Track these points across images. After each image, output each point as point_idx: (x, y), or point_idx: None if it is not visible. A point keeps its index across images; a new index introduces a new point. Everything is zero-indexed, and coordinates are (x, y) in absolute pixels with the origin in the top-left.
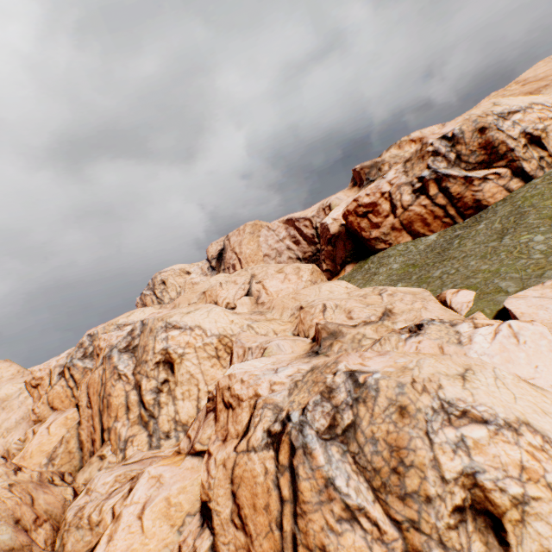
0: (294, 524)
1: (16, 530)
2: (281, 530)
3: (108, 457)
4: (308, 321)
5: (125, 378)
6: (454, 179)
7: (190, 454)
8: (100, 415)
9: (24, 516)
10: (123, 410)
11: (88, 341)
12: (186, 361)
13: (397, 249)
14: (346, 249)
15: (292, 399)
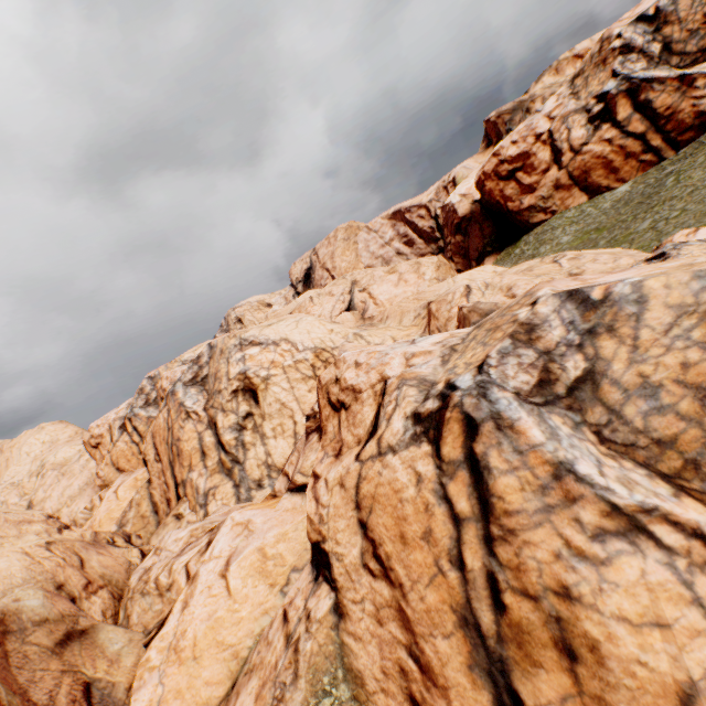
0: (488, 557)
1: (52, 596)
2: (462, 570)
3: (186, 516)
4: (444, 313)
5: (195, 416)
6: (660, 85)
7: (288, 491)
8: (171, 467)
9: (69, 580)
10: (198, 456)
11: (149, 385)
12: (273, 387)
13: (565, 217)
14: (483, 235)
15: (452, 366)
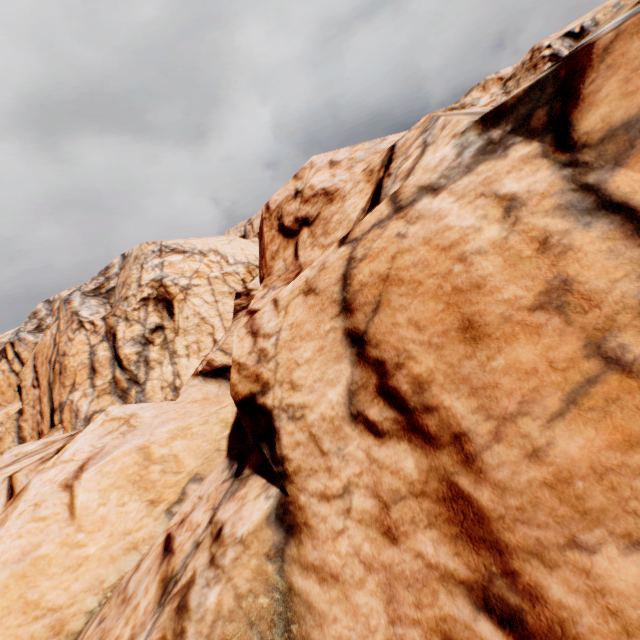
0: None
1: None
2: None
3: None
4: None
5: (90, 325)
6: None
7: (199, 375)
8: (50, 391)
9: None
10: (85, 373)
11: (45, 310)
12: (194, 298)
13: None
14: None
15: None
